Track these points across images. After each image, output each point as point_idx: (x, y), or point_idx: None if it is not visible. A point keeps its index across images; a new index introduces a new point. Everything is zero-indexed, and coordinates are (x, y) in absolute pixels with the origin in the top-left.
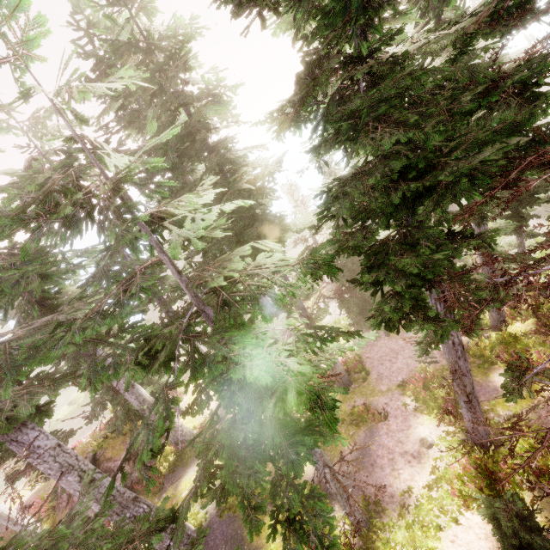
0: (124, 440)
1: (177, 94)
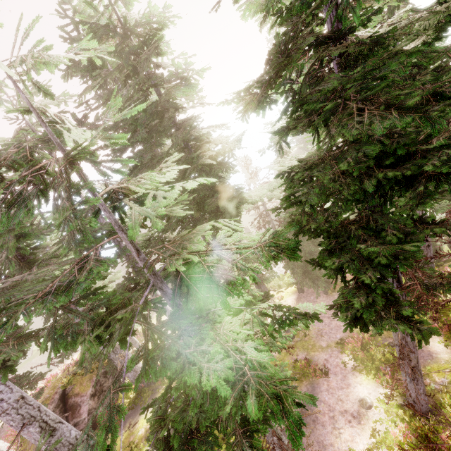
0: (91, 377)
1: (149, 76)
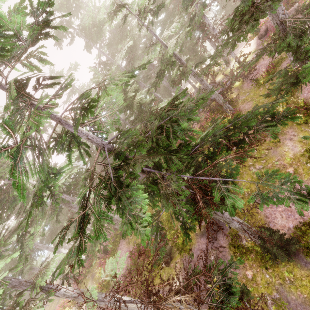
0: None
1: None
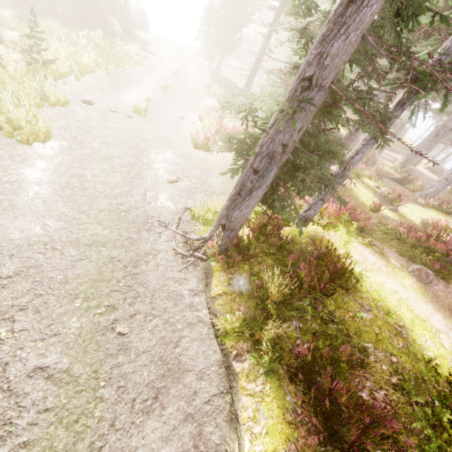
0: None
1: None
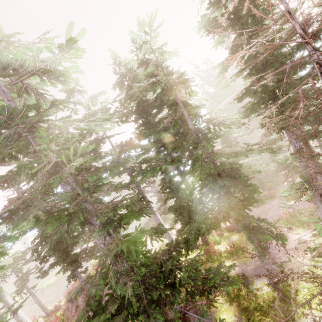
0: None
1: None
